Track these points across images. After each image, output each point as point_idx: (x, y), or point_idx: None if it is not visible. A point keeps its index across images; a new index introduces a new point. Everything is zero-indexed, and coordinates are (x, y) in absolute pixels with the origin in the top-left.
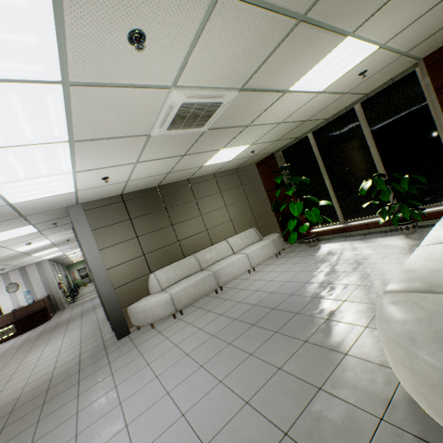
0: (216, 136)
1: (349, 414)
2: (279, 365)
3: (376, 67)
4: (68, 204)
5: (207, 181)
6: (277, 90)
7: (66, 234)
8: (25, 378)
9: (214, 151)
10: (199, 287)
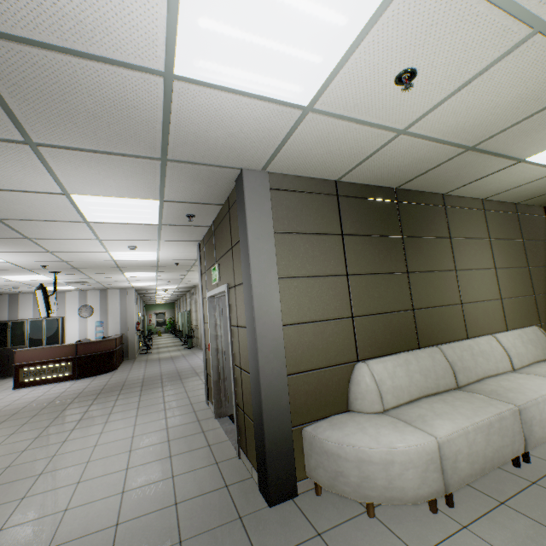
0: None
1: None
2: None
3: None
4: (250, 161)
5: (470, 210)
6: None
7: (182, 252)
8: (54, 513)
9: None
10: (493, 440)
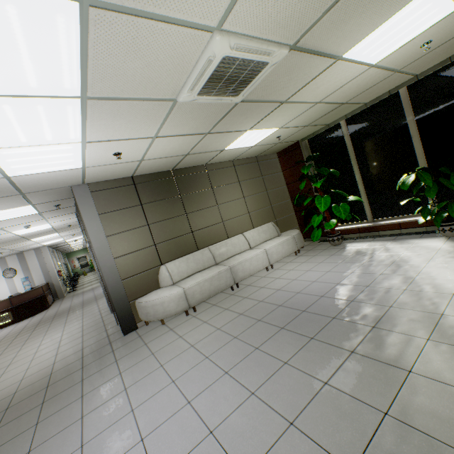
0: (247, 111)
1: (437, 453)
2: (324, 378)
3: (442, 38)
4: (73, 183)
5: (225, 168)
6: (329, 55)
7: (68, 219)
8: (22, 371)
9: (240, 131)
10: (214, 283)
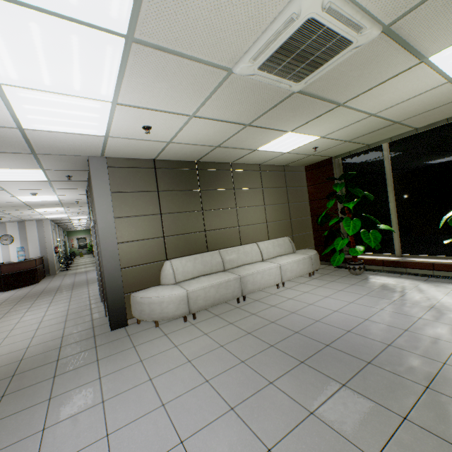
0: (299, 107)
1: None
2: (371, 451)
3: None
4: (91, 153)
5: (250, 171)
6: (416, 53)
7: (76, 195)
8: None
9: (280, 131)
10: (221, 291)
